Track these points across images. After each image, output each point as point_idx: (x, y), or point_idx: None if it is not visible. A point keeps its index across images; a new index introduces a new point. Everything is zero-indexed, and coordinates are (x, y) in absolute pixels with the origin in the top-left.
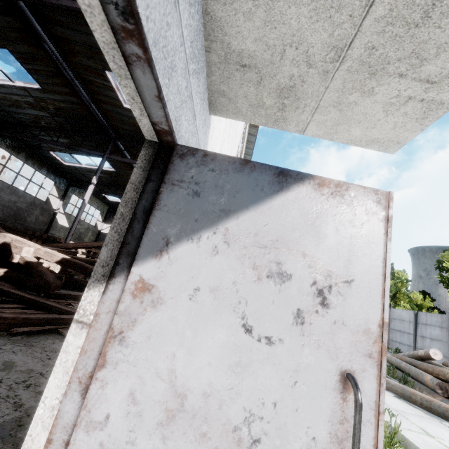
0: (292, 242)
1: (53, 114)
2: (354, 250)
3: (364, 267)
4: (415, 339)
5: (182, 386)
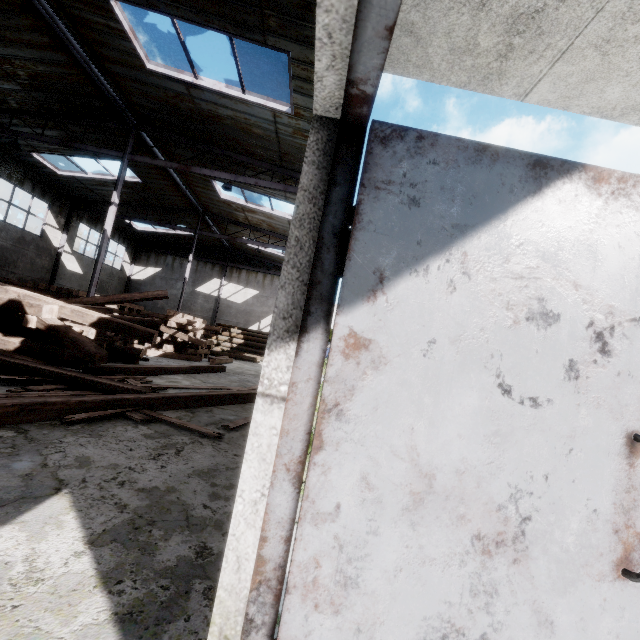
0: (559, 268)
1: (28, 86)
2: None
3: None
4: None
5: (428, 465)
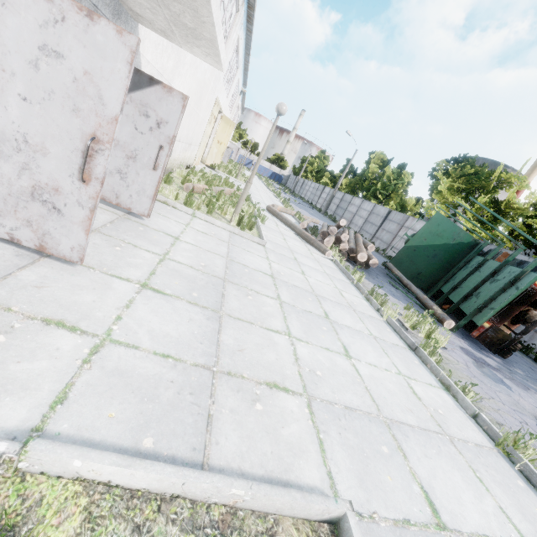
0: (152, 106)
1: None
2: (171, 113)
3: (173, 119)
4: (378, 230)
5: (118, 139)
